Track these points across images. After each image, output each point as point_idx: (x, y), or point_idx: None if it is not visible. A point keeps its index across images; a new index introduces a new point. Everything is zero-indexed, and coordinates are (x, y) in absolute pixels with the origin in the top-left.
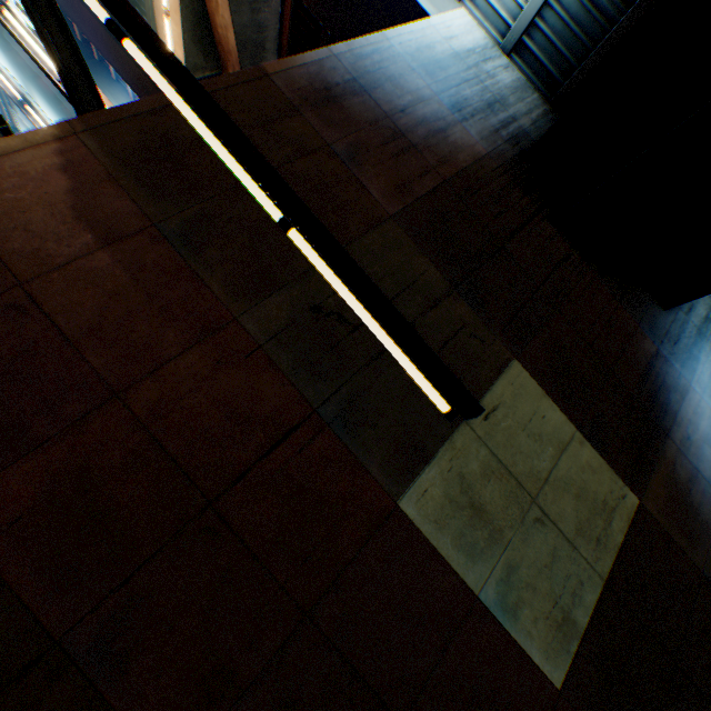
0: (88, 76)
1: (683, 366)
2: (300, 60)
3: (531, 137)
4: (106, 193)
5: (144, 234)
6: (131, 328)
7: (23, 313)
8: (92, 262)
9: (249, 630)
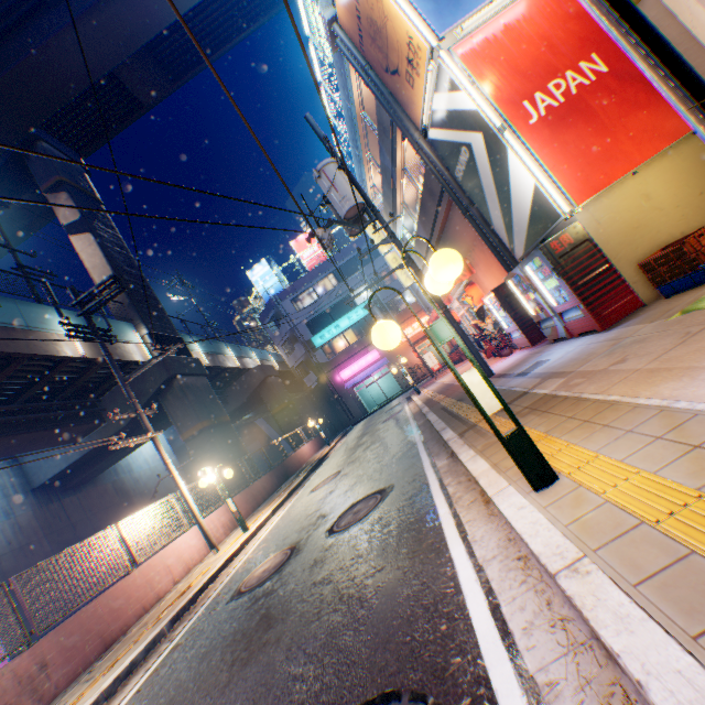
0: None
1: (119, 474)
2: None
3: (25, 481)
4: None
5: None
6: None
7: None
8: None
9: None
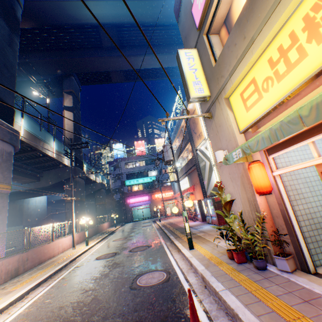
0: None
1: (24, 202)
2: None
3: None
4: None
5: None
6: None
7: None
8: None
9: None
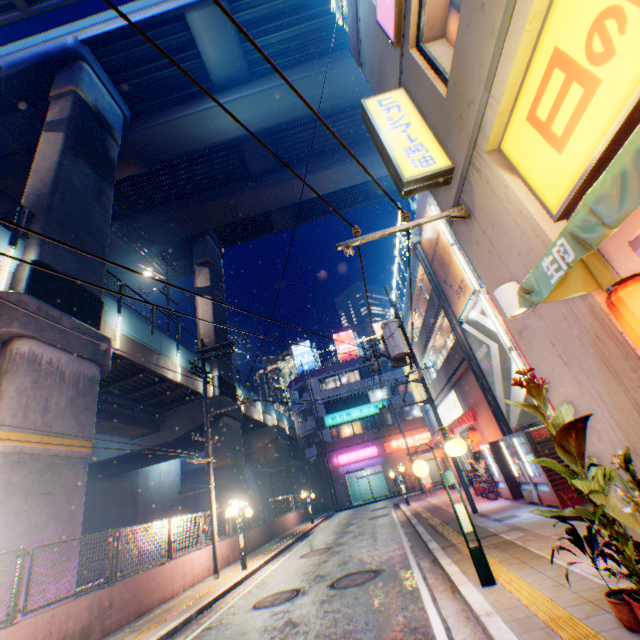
0: None
1: (138, 476)
2: None
3: None
4: None
5: None
6: None
7: None
8: None
9: None
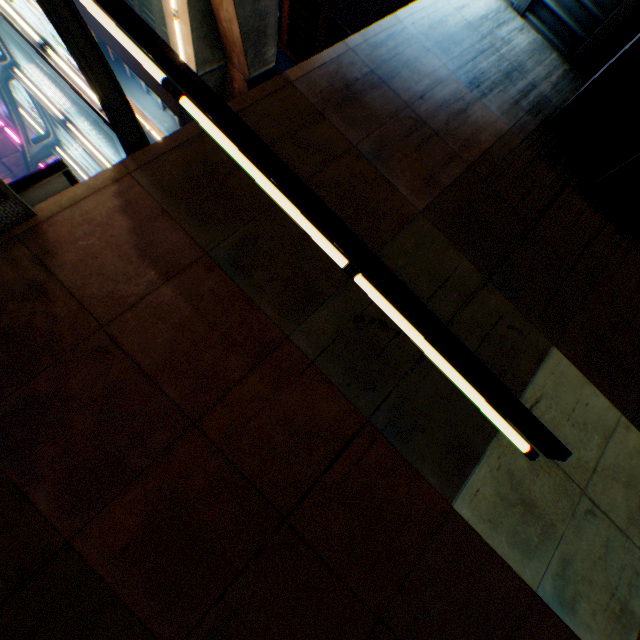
0: (128, 106)
1: None
2: (318, 60)
3: (552, 102)
4: (161, 228)
5: (199, 264)
6: (198, 357)
7: (107, 354)
8: (158, 298)
9: (329, 636)
